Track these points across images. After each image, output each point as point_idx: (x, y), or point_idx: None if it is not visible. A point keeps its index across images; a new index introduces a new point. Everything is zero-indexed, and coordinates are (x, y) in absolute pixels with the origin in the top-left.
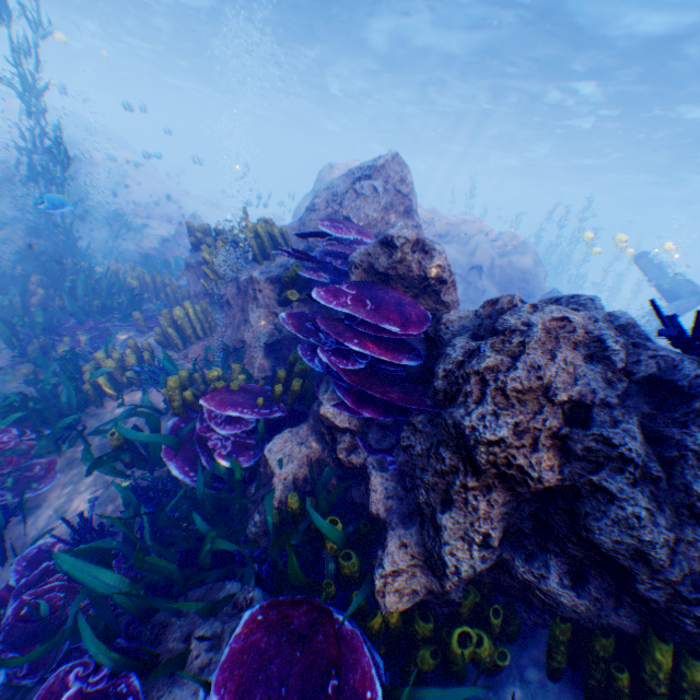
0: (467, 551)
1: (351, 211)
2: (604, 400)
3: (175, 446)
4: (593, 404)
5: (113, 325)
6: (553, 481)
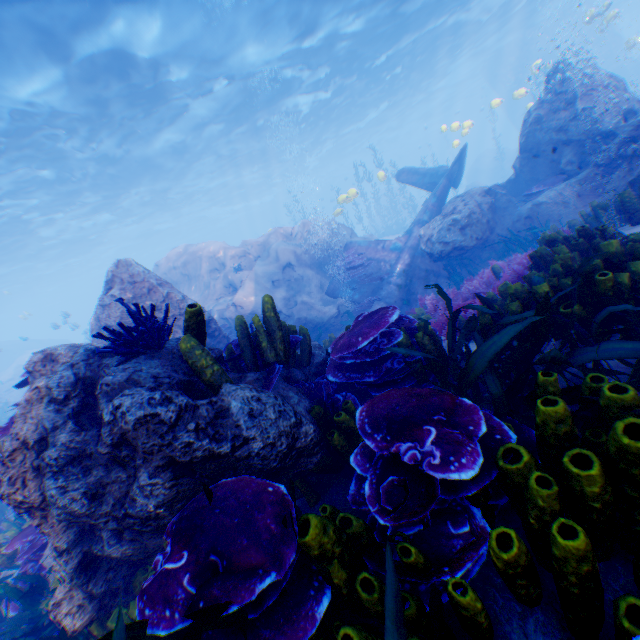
0: (60, 564)
1: (108, 320)
2: (55, 427)
3: (4, 594)
4: (49, 434)
5: (8, 513)
6: (40, 498)
